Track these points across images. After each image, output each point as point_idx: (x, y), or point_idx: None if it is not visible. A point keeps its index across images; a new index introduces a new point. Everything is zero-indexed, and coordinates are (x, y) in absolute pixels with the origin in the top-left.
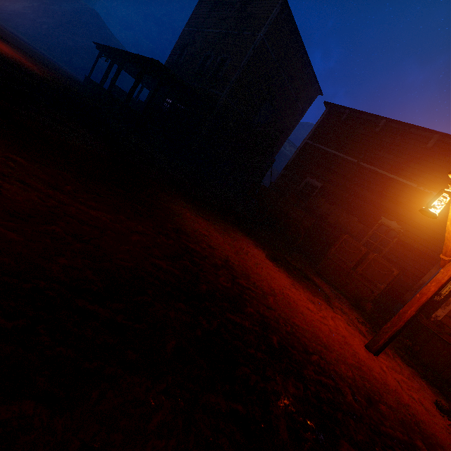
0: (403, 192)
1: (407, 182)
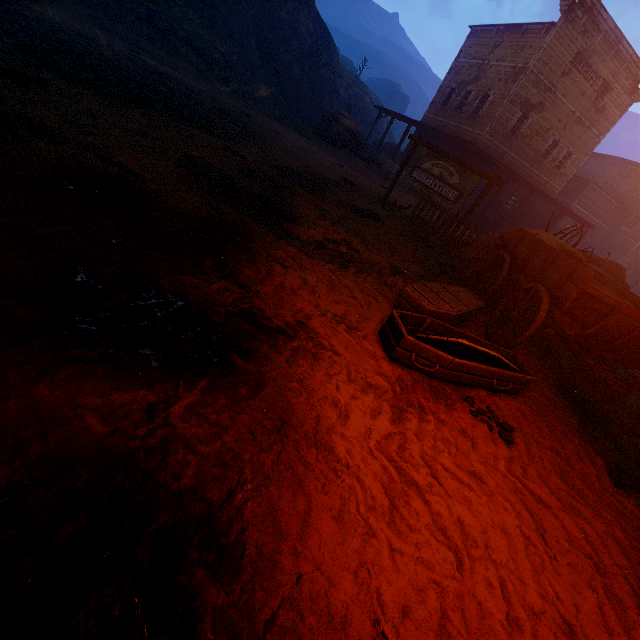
0: (596, 226)
1: (599, 222)
